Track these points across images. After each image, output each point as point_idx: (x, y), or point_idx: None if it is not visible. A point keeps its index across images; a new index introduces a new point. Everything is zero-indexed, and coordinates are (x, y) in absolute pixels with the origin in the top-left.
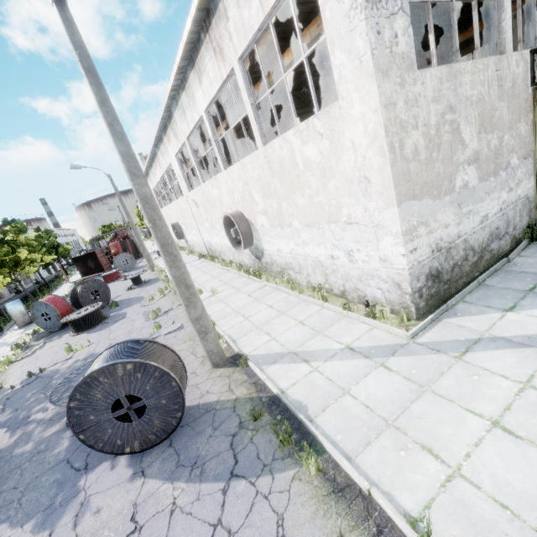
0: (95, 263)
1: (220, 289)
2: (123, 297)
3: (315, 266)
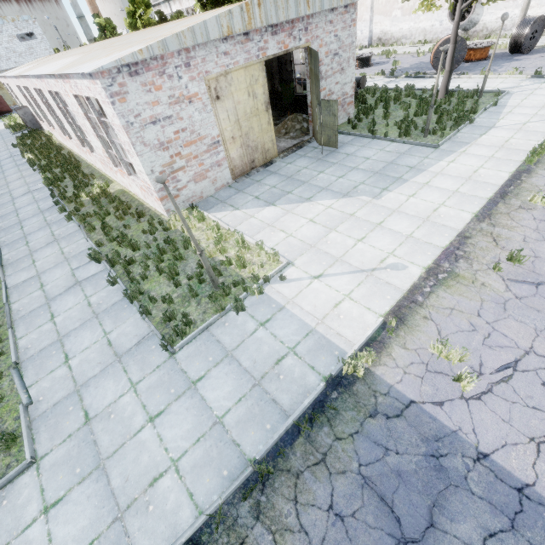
0: None
1: None
2: None
3: None
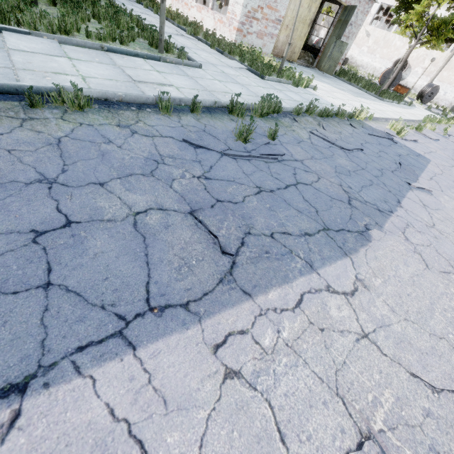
0: None
1: None
2: None
3: None
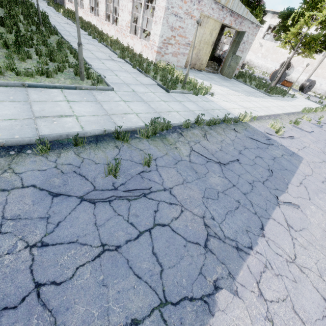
0: None
1: None
2: None
3: None
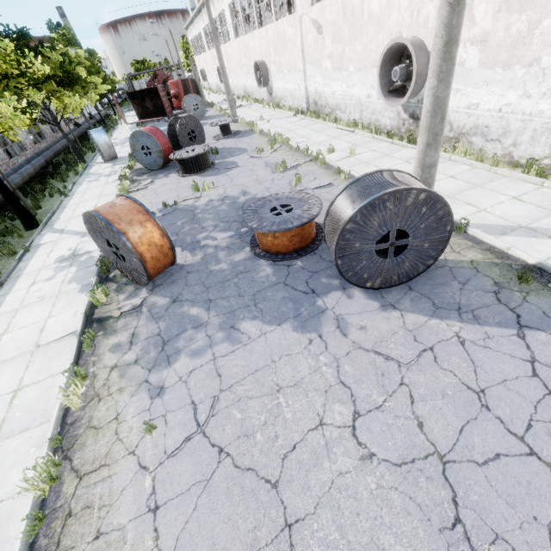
0: (153, 104)
1: (356, 151)
2: (216, 146)
3: (542, 131)
